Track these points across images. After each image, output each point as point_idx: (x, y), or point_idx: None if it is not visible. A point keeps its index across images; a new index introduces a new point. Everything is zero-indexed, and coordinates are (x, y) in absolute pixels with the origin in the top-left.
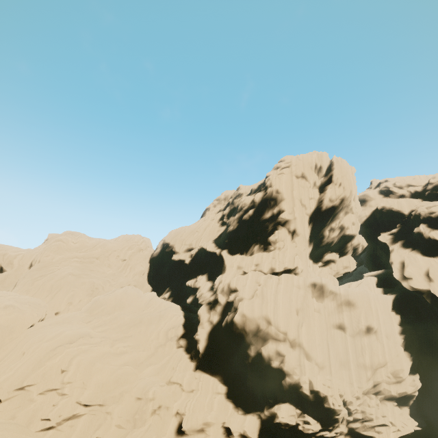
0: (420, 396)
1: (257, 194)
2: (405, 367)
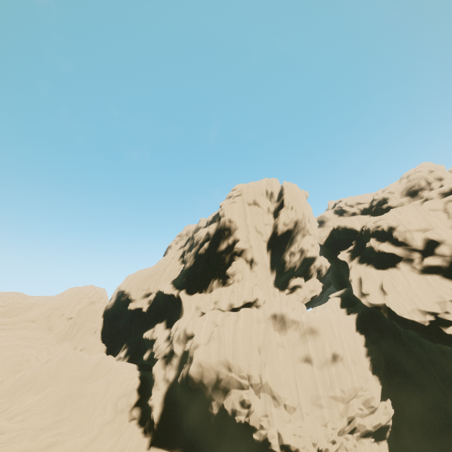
0: (396, 424)
1: (211, 226)
2: (375, 394)
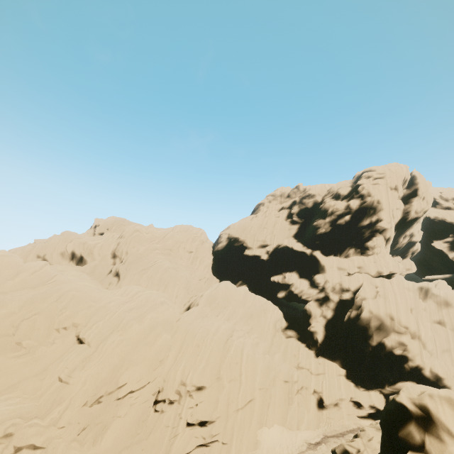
0: None
1: (353, 201)
2: None
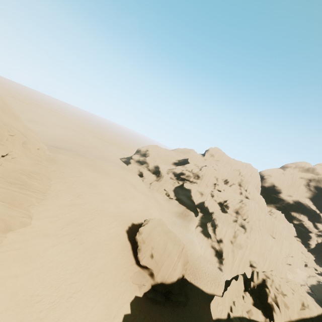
0: None
1: None
2: None
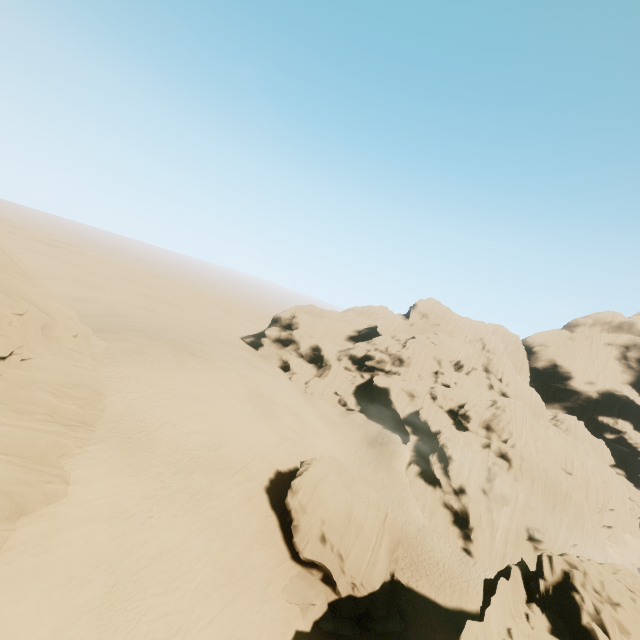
0: None
1: None
2: None
